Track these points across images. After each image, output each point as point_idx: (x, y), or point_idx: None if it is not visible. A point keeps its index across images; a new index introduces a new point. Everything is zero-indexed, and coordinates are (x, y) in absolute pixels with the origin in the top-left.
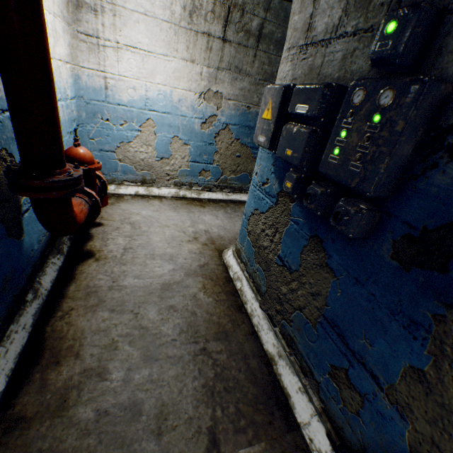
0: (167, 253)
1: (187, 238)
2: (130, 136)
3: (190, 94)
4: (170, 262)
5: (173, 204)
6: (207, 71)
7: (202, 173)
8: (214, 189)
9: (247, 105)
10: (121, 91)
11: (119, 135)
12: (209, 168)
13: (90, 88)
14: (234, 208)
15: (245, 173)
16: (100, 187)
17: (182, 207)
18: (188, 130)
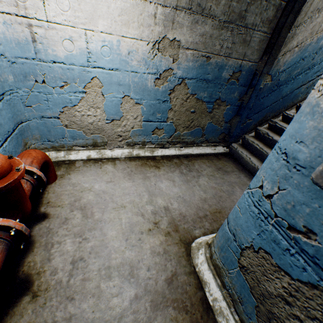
0: (125, 260)
1: (147, 226)
2: (74, 99)
3: (142, 44)
4: (131, 281)
5: (126, 167)
6: (163, 11)
7: (155, 131)
8: (166, 145)
9: (207, 54)
10: (54, 44)
11: (61, 99)
12: (162, 126)
13: (12, 40)
14: (188, 165)
15: (198, 128)
16: (35, 183)
17: (137, 172)
18: (140, 88)
